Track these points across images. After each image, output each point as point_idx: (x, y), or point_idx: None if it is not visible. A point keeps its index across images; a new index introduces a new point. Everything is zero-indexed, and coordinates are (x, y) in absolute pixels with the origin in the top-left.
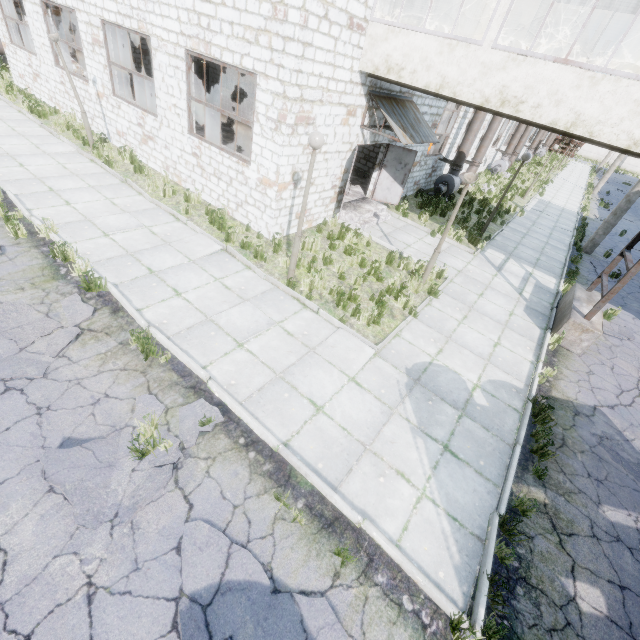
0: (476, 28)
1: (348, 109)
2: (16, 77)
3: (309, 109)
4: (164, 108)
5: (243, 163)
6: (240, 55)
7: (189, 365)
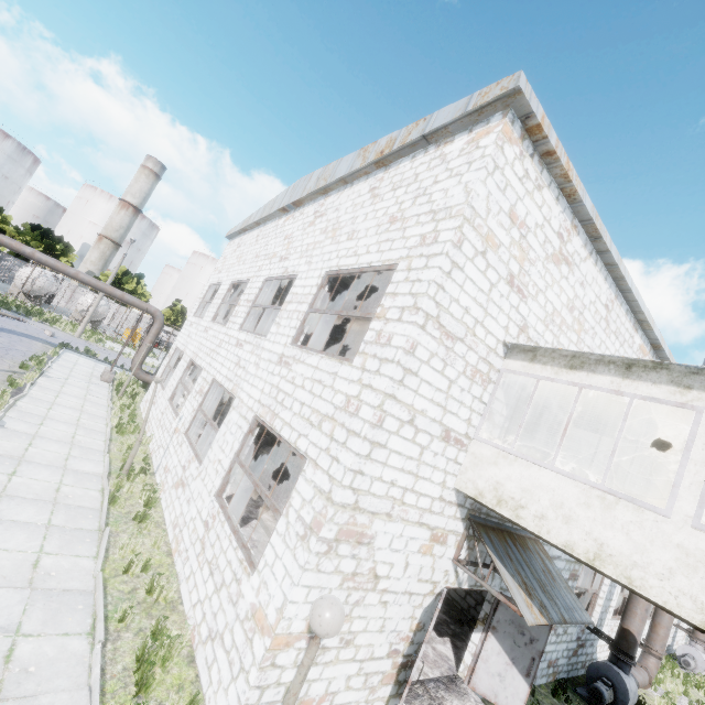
0: (626, 478)
1: (433, 532)
2: (144, 400)
3: (366, 521)
4: (211, 459)
5: (246, 566)
6: (298, 433)
7: None
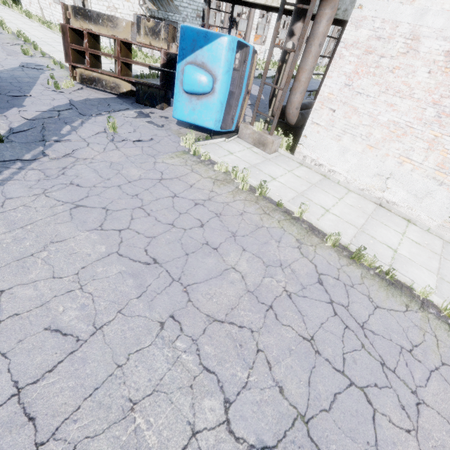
0: None
1: None
2: (24, 7)
3: None
4: (67, 2)
5: None
6: None
7: (46, 52)
